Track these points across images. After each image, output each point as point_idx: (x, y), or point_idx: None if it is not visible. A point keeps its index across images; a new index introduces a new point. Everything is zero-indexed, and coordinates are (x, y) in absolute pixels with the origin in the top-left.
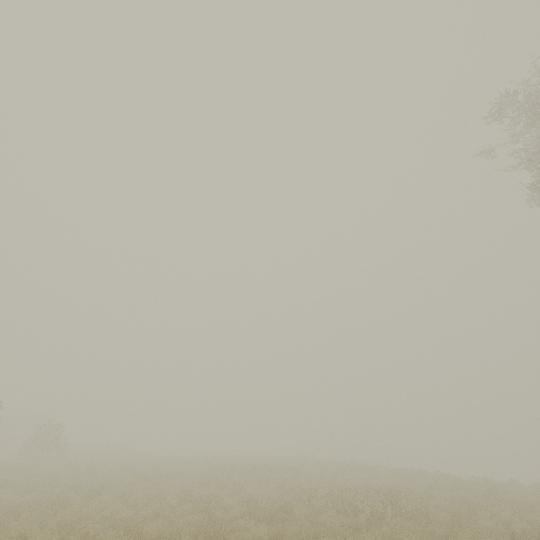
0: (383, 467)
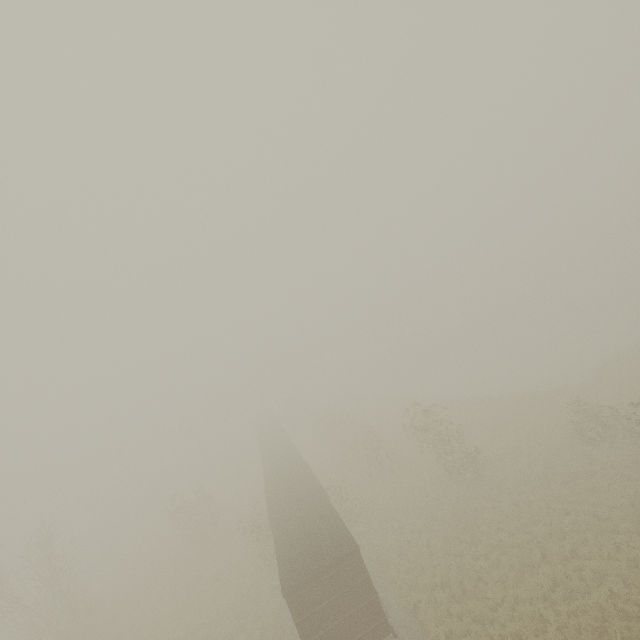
0: None
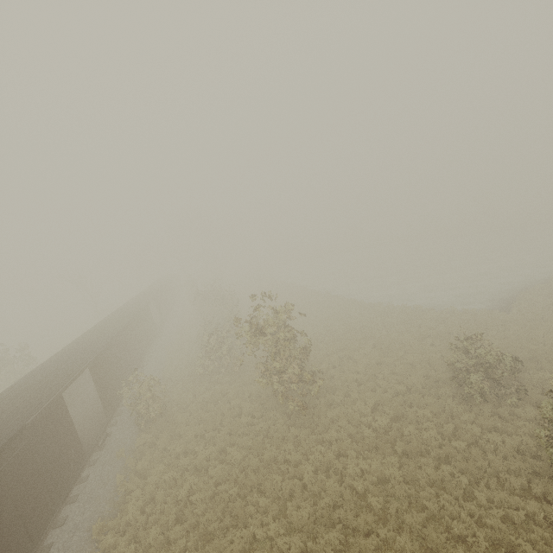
0: None
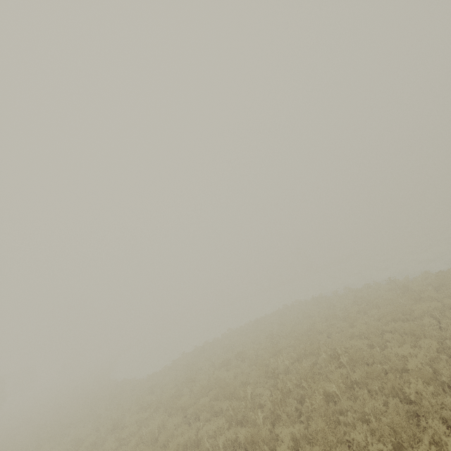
0: (399, 281)
